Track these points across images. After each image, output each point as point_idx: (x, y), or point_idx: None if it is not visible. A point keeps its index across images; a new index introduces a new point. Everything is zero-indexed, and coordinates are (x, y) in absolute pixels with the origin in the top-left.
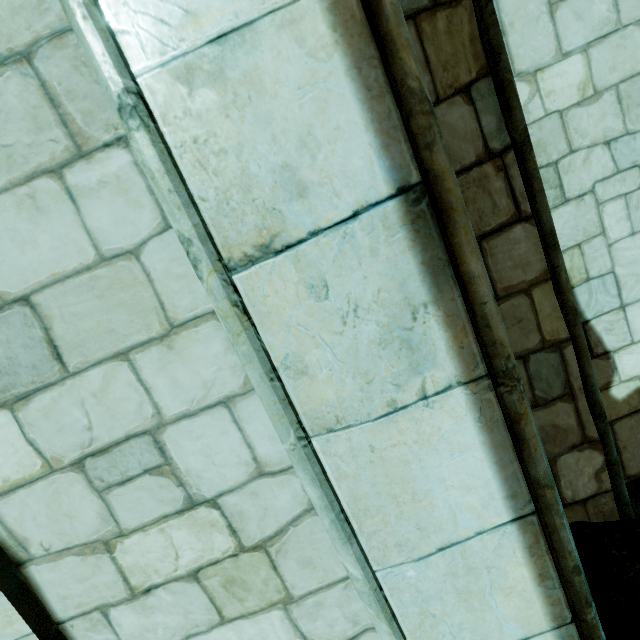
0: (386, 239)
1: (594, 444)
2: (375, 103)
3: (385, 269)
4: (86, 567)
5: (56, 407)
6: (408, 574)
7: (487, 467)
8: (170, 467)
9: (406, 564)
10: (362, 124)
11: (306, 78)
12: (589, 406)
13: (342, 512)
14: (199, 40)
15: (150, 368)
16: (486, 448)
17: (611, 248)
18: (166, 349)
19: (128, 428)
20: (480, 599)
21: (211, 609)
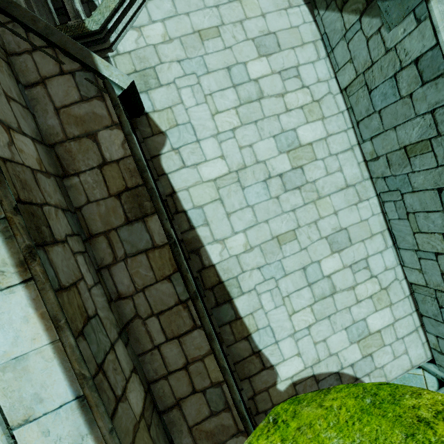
0: (72, 413)
1: (243, 433)
2: (68, 372)
3: (72, 423)
4: None
5: None
6: None
7: None
8: None
9: None
10: (63, 378)
11: (44, 367)
12: (238, 413)
13: None
14: (9, 359)
15: None
16: None
17: (267, 314)
18: None
19: None
20: None
21: None
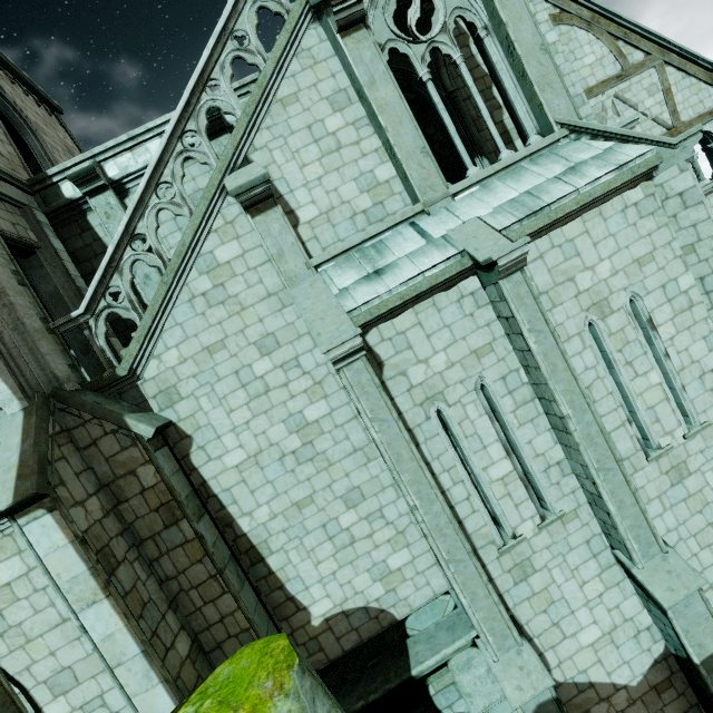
0: (141, 659)
1: None
2: (136, 639)
3: (142, 664)
4: None
5: (76, 692)
6: None
7: (169, 698)
8: (106, 704)
9: None
10: (134, 642)
11: (124, 637)
12: None
13: None
14: (106, 635)
15: (100, 679)
16: (168, 694)
17: (296, 567)
18: (104, 673)
19: (95, 695)
20: None
21: None
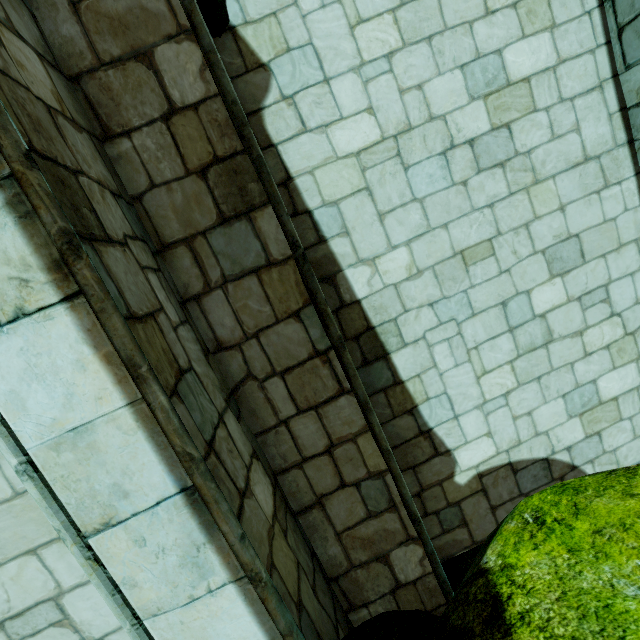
0: (177, 513)
1: (415, 540)
2: (163, 451)
3: (178, 528)
4: None
5: None
6: None
7: (254, 625)
8: (68, 620)
9: None
10: (157, 461)
11: (124, 443)
12: (408, 514)
13: None
14: (62, 431)
15: (52, 557)
16: (252, 615)
17: (442, 376)
18: (63, 544)
19: (37, 597)
20: None
21: None
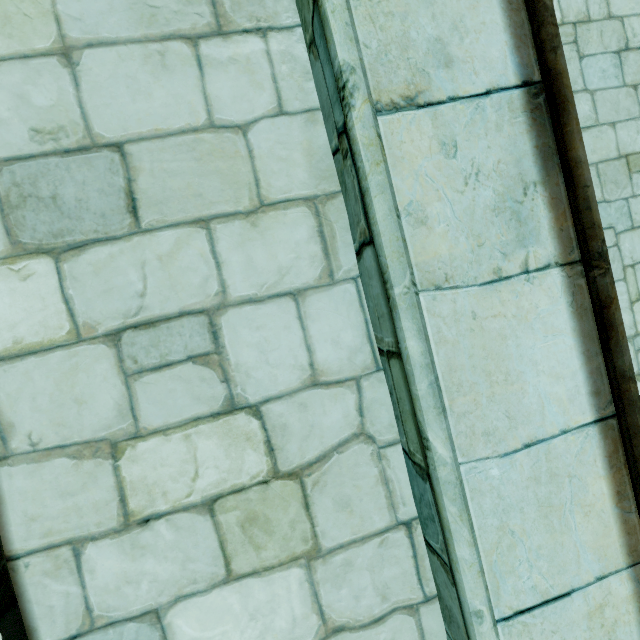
0: (509, 119)
1: None
2: (513, 14)
3: (506, 144)
4: (76, 477)
5: (111, 264)
6: (492, 473)
7: (575, 356)
8: (219, 357)
9: (491, 459)
10: (502, 26)
11: None
12: None
13: (438, 380)
14: None
15: (228, 242)
16: (575, 336)
17: None
18: (249, 226)
19: (185, 303)
20: (560, 516)
21: (218, 558)
